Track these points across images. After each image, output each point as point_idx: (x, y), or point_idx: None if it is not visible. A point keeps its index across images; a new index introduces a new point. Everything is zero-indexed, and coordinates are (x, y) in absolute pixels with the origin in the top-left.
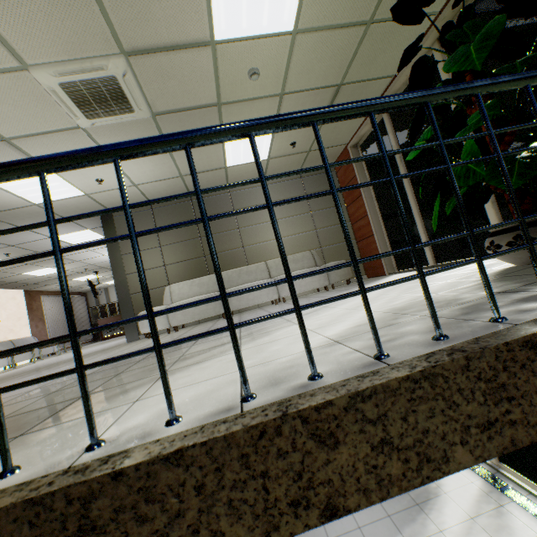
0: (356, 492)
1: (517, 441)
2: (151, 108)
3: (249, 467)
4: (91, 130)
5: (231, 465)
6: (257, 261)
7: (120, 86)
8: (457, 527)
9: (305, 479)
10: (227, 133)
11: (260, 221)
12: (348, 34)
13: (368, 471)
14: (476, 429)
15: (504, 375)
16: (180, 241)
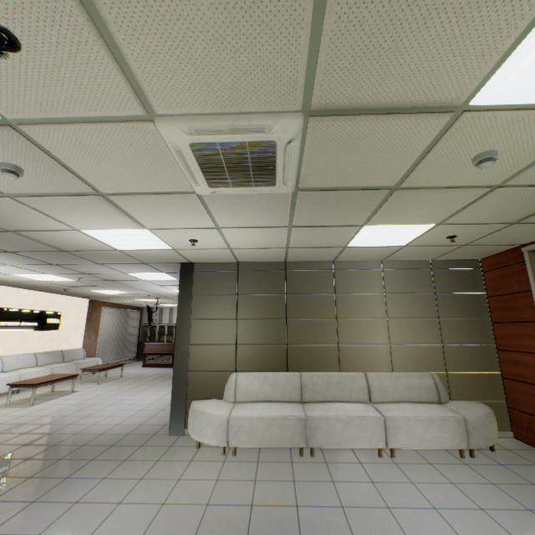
0: None
1: None
2: (297, 182)
3: None
4: (206, 196)
5: None
6: (352, 368)
7: (274, 154)
8: None
9: None
10: None
11: (366, 315)
12: None
13: None
14: None
15: None
16: (261, 317)
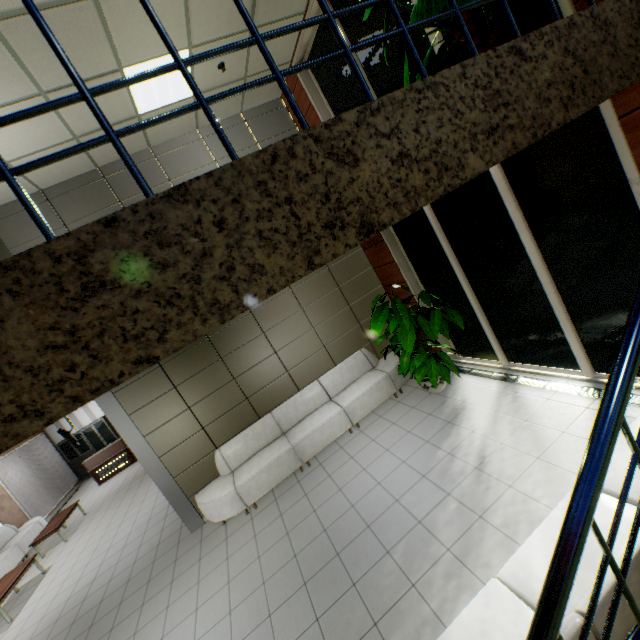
0: (387, 208)
1: (517, 145)
2: None
3: (271, 196)
4: None
5: (249, 195)
6: None
7: None
8: (485, 423)
9: (334, 201)
10: None
11: None
12: None
13: (394, 186)
14: (482, 136)
15: (498, 83)
16: None
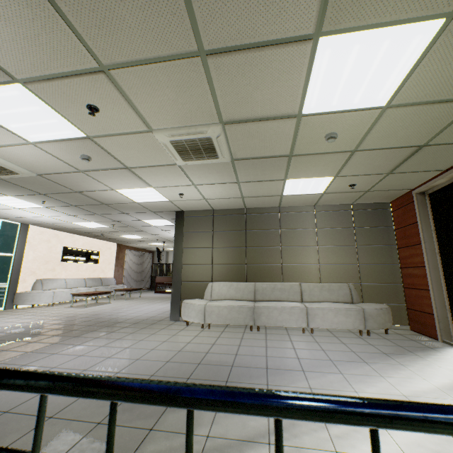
0: None
1: None
2: (232, 155)
3: None
4: (183, 166)
5: None
6: (291, 280)
7: (213, 142)
8: None
9: None
10: (339, 422)
11: (302, 244)
12: (449, 107)
13: None
14: None
15: None
16: (229, 246)
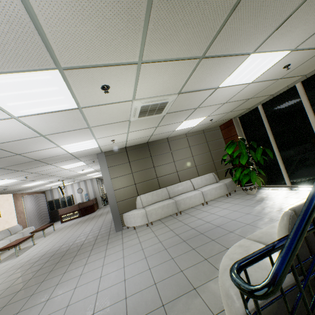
0: None
1: None
2: None
3: None
4: None
5: None
6: None
7: None
8: (281, 200)
9: None
10: None
11: None
12: None
13: None
14: None
15: None
16: None
